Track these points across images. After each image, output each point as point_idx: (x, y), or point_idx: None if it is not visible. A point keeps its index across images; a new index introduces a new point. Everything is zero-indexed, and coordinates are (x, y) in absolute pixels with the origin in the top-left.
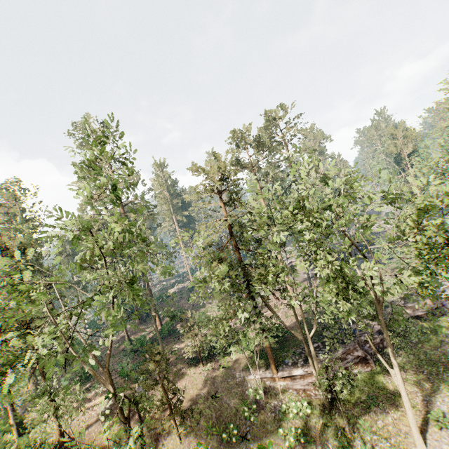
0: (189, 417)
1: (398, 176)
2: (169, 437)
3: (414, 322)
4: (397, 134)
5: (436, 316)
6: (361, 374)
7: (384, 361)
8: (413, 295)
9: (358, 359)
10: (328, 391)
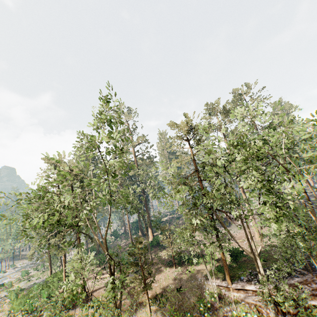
0: (159, 299)
1: None
2: (144, 309)
3: None
4: None
5: None
6: None
7: None
8: None
9: (316, 292)
10: (281, 313)
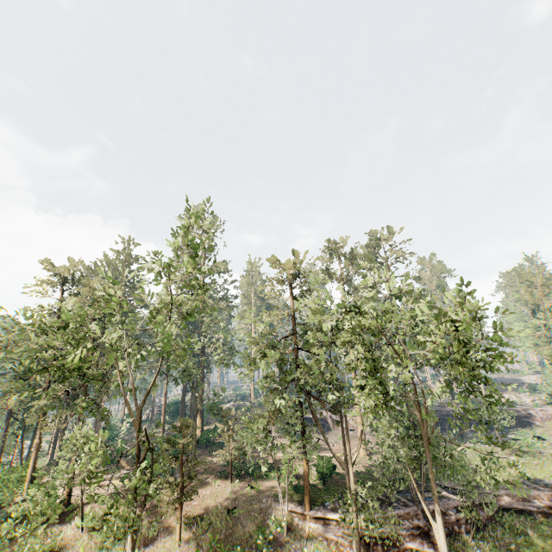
0: (196, 524)
1: (535, 333)
2: (169, 536)
3: (515, 516)
4: (534, 281)
5: (551, 519)
6: (417, 551)
7: (427, 508)
8: (525, 483)
9: (418, 531)
10: None
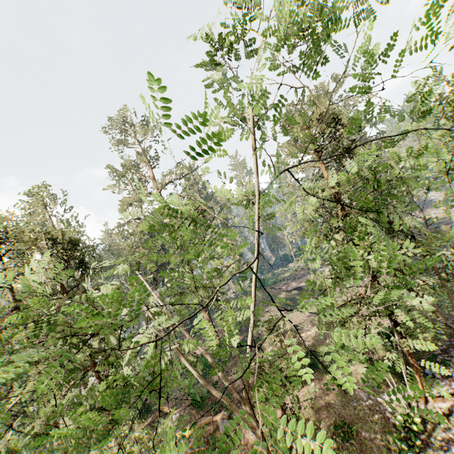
0: None
1: None
2: None
3: None
4: None
5: None
6: None
7: None
8: None
9: None
10: None
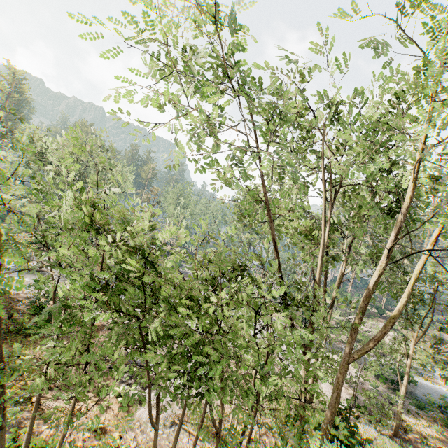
0: None
1: None
2: None
3: None
4: None
5: None
6: None
7: None
8: None
9: None
10: None
